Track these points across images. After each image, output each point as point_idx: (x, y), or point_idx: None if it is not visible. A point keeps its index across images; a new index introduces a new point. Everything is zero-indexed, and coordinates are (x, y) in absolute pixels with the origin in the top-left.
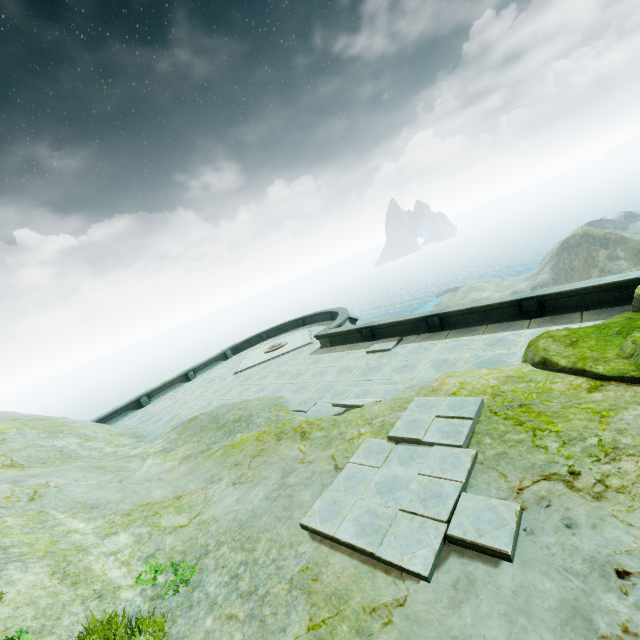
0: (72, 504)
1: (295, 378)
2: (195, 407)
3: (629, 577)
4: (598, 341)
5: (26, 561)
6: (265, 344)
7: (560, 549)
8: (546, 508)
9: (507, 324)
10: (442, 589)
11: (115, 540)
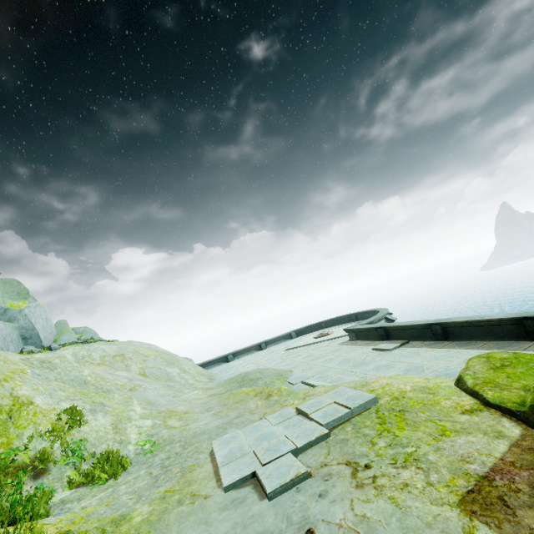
0: (144, 399)
1: (313, 360)
2: (249, 368)
3: None
4: (528, 369)
5: (107, 413)
6: (321, 331)
7: (299, 505)
8: (323, 481)
9: (508, 343)
10: (227, 499)
11: (145, 421)
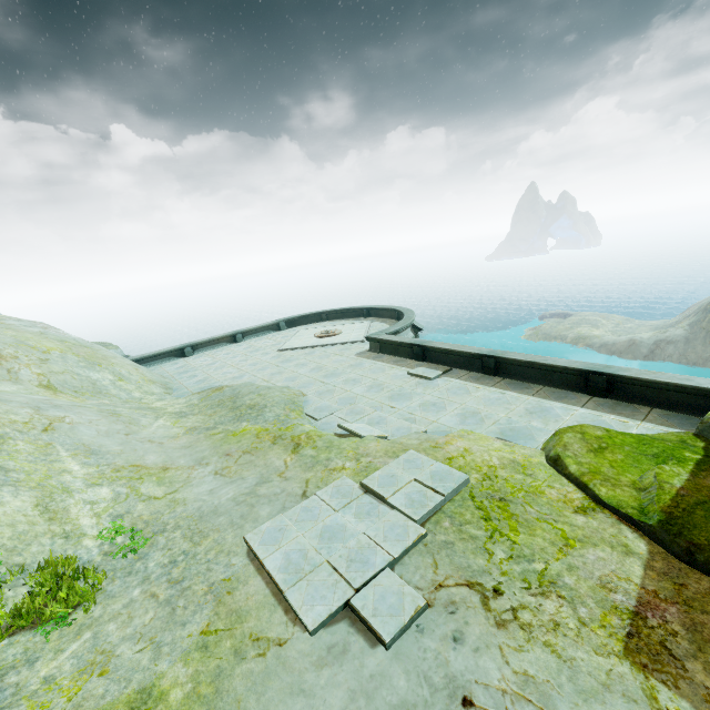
0: (77, 444)
1: (328, 377)
2: (228, 375)
3: (470, 708)
4: (627, 457)
5: (19, 488)
6: (321, 326)
7: (434, 657)
8: (449, 614)
9: (565, 393)
10: (319, 646)
11: (97, 491)
